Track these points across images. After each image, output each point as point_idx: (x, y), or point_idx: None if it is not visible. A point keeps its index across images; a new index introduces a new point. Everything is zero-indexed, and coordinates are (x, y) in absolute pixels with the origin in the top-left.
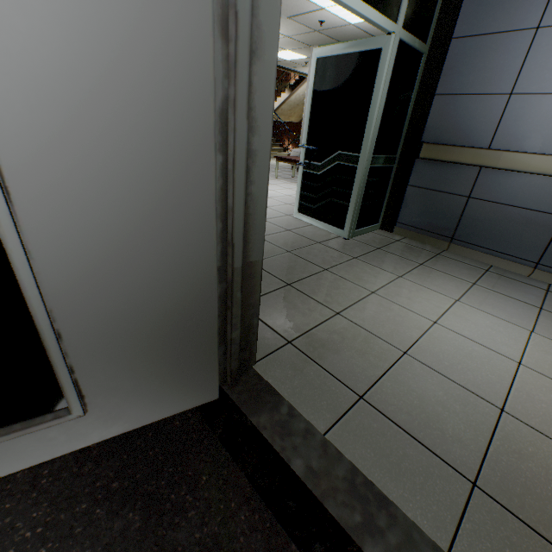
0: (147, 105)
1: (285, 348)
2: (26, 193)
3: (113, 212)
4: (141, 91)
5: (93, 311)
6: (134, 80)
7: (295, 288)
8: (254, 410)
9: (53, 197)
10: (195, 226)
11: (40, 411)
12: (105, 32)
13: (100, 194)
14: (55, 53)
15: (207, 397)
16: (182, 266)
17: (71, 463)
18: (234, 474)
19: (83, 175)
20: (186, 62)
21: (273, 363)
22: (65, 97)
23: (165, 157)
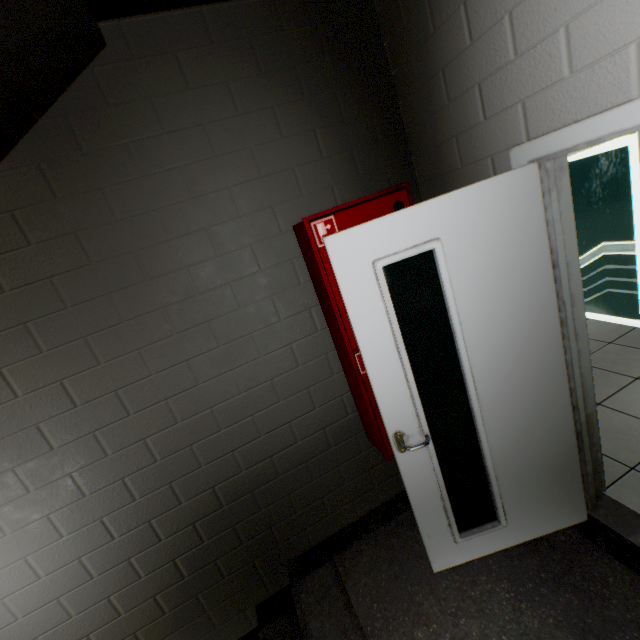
0: (532, 362)
1: (629, 474)
2: (486, 414)
3: (518, 412)
4: (529, 358)
5: (509, 463)
6: (526, 355)
7: (607, 407)
8: (627, 531)
9: (495, 413)
10: (558, 407)
11: (482, 522)
12: (515, 345)
13: (513, 406)
14: (498, 360)
15: (577, 518)
16: (553, 431)
17: (502, 558)
18: (635, 579)
19: (506, 400)
20: (547, 338)
21: (624, 489)
22: (501, 374)
23: (540, 380)
